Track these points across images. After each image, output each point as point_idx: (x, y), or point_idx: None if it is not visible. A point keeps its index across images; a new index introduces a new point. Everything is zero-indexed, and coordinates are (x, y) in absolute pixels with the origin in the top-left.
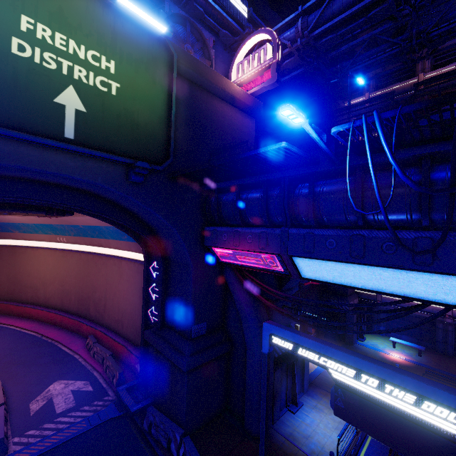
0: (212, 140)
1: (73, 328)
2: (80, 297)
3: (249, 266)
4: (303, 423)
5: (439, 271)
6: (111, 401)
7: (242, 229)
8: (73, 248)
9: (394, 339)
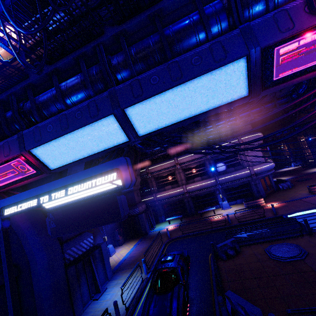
0: None
1: None
2: None
3: (11, 183)
4: (104, 301)
5: (102, 117)
6: None
7: None
8: None
9: (168, 219)
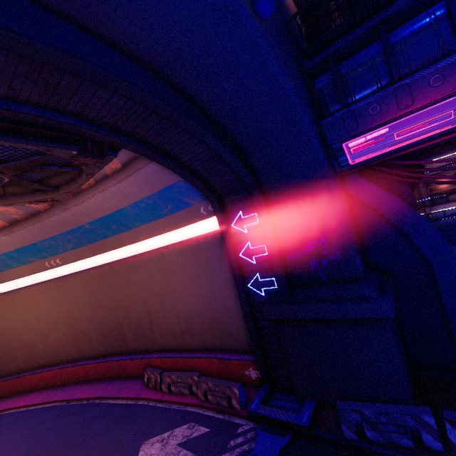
0: (286, 11)
1: (108, 373)
2: (106, 329)
3: (412, 144)
4: None
5: None
6: (252, 430)
7: (413, 76)
8: (71, 271)
9: None
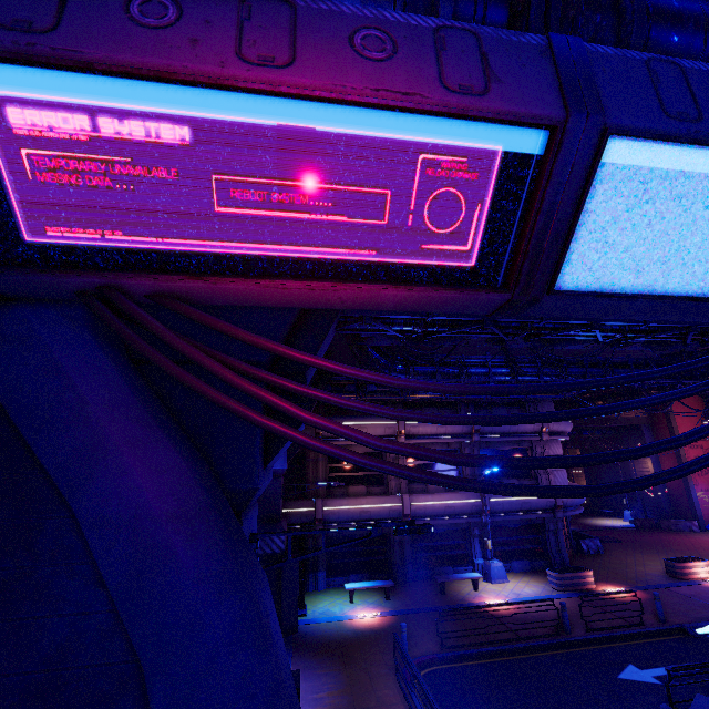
0: None
1: None
2: None
3: (267, 262)
4: None
5: None
6: None
7: None
8: None
9: (352, 585)
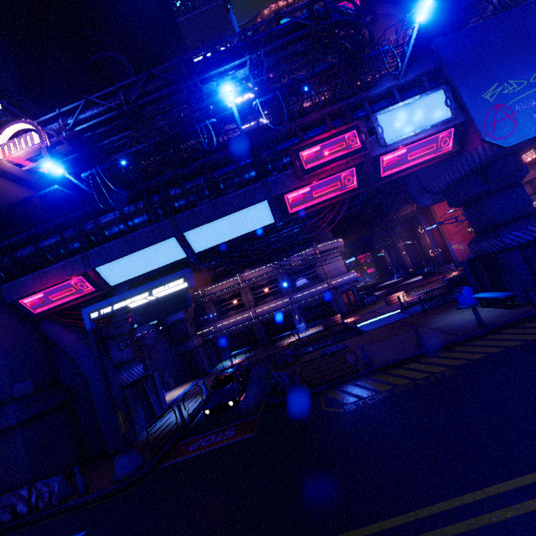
0: None
1: None
2: None
3: (65, 302)
4: (163, 421)
5: (166, 239)
6: None
7: (47, 268)
8: None
9: (234, 352)
